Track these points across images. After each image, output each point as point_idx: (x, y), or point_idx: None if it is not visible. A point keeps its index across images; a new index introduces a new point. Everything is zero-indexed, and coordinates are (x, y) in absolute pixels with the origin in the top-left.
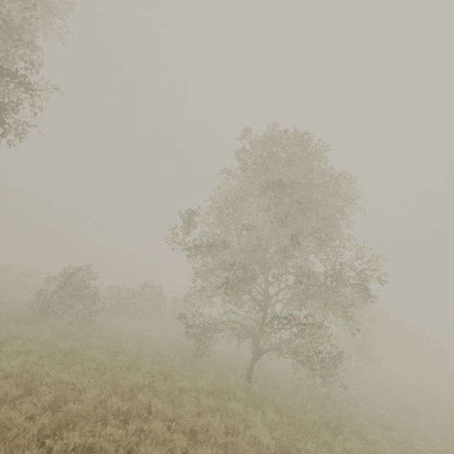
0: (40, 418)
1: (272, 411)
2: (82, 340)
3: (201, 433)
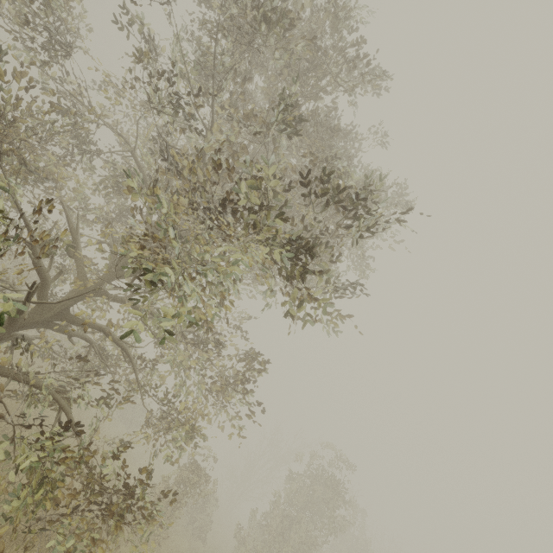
0: None
1: None
2: None
3: None
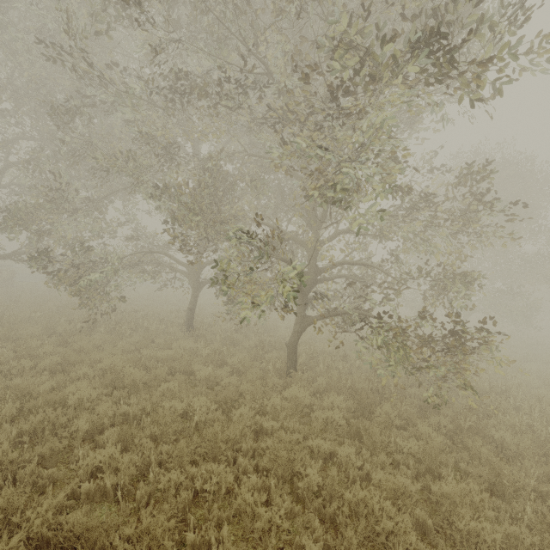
0: None
1: None
2: None
3: None
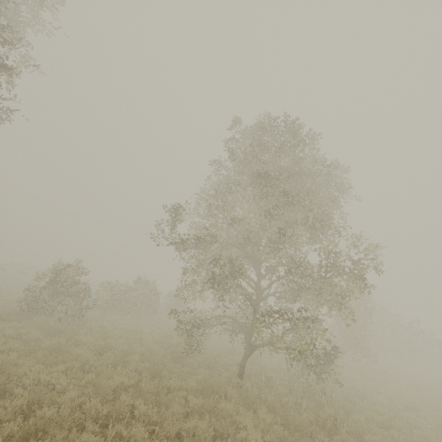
0: (9, 425)
1: (264, 411)
2: (69, 338)
3: (186, 438)
